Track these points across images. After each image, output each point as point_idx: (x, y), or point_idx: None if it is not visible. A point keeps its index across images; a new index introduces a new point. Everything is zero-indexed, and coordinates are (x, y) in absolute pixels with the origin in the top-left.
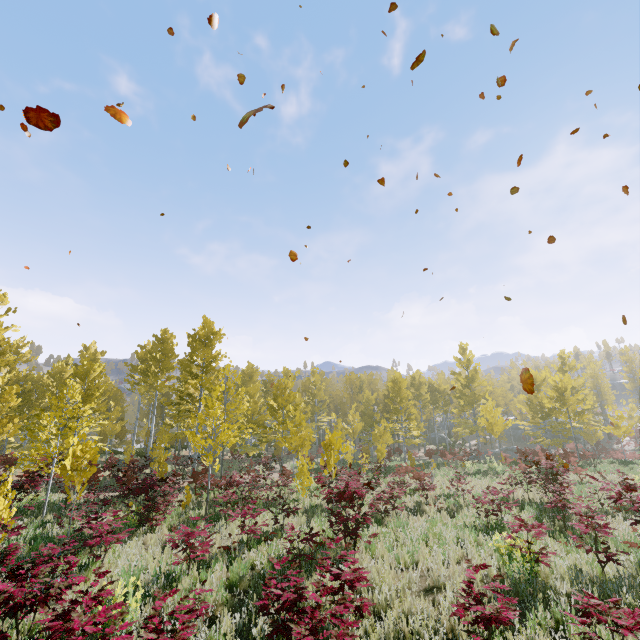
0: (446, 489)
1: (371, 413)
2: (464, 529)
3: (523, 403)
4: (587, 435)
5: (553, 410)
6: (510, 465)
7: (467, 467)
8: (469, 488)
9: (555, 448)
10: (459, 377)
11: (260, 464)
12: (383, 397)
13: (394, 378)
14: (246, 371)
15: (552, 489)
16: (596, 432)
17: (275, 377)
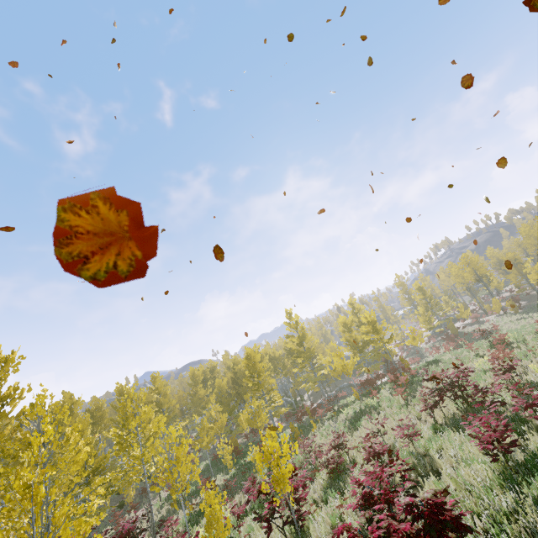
0: (370, 444)
1: (227, 400)
2: (532, 487)
3: (334, 348)
4: (388, 355)
5: (373, 340)
6: (370, 397)
7: (345, 414)
8: (391, 431)
9: (362, 375)
10: (293, 339)
11: (122, 537)
12: (228, 381)
13: (247, 354)
14: (61, 405)
15: (461, 396)
16: (391, 351)
17: (104, 400)
